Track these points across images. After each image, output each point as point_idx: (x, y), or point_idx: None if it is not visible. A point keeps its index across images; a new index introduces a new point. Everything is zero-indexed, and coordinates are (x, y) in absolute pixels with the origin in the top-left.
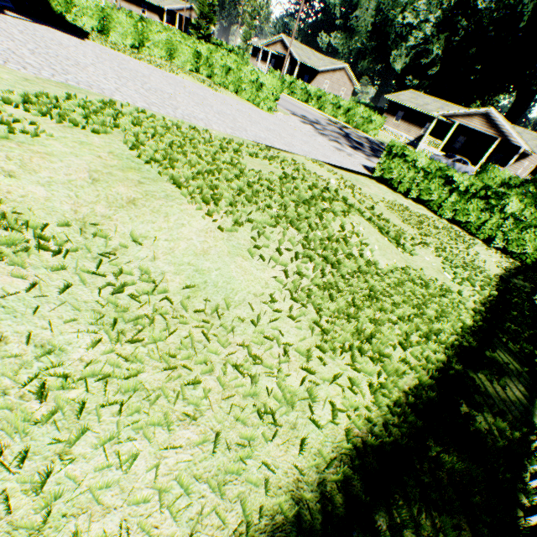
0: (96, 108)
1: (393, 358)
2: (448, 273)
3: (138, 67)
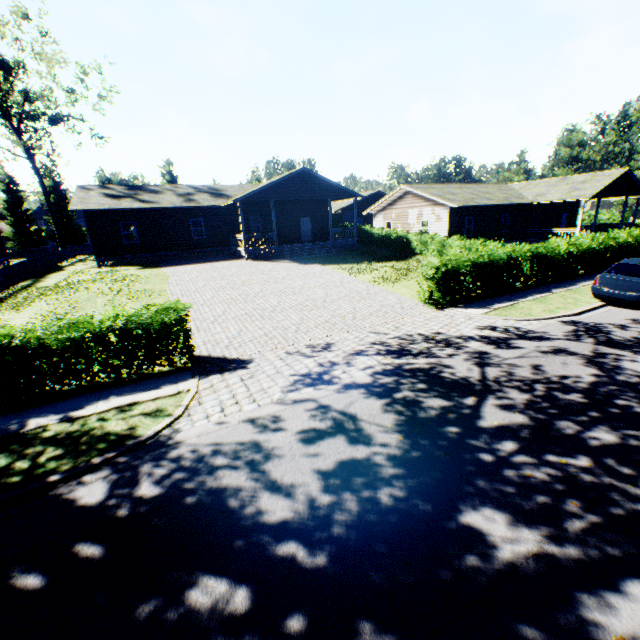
0: (124, 275)
1: (16, 298)
2: (4, 321)
3: (290, 272)
